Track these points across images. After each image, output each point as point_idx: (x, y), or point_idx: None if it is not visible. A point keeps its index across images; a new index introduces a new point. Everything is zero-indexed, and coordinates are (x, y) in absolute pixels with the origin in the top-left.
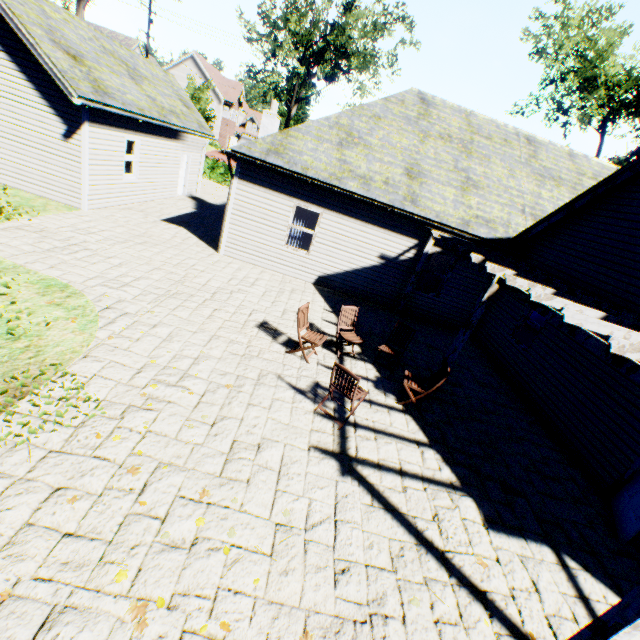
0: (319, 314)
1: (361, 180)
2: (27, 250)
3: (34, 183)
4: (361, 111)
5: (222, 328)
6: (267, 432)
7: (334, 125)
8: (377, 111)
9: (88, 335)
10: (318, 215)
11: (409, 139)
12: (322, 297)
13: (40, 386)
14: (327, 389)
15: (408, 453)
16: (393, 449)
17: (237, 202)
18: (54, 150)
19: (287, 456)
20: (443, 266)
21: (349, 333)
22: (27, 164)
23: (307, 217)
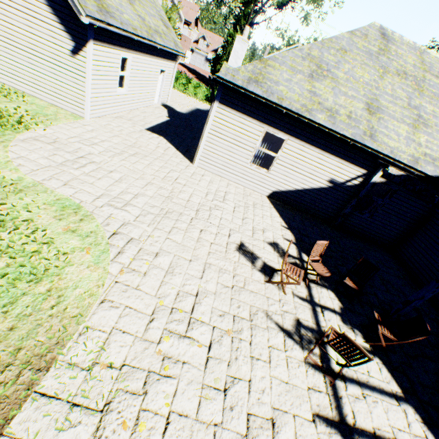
0: (279, 231)
1: (328, 113)
2: (43, 164)
3: (46, 92)
4: (330, 43)
5: (210, 253)
6: (273, 397)
7: (306, 56)
8: (343, 44)
9: (102, 270)
10: (281, 140)
11: (370, 74)
12: (277, 211)
13: (63, 349)
14: (307, 328)
15: (392, 413)
16: (379, 409)
17: (214, 123)
18: (63, 64)
19: (298, 433)
20: (381, 193)
21: (317, 263)
22: (41, 75)
23: (271, 141)
